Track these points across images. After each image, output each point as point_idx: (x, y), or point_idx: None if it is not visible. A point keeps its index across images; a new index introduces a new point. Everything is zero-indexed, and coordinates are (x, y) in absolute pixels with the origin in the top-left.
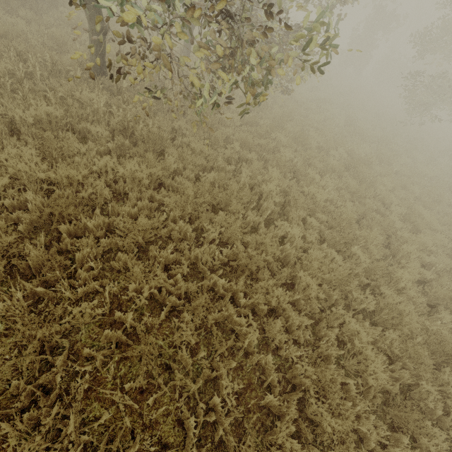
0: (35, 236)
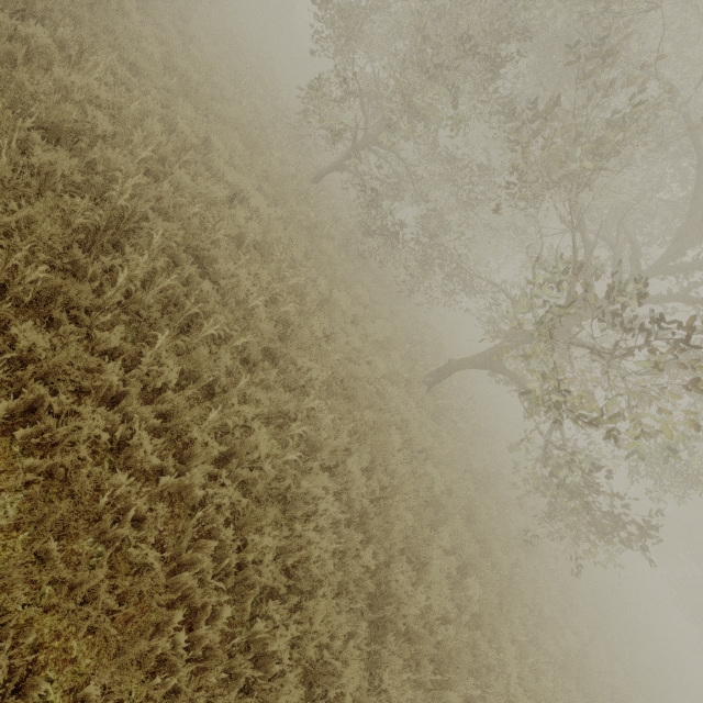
0: None
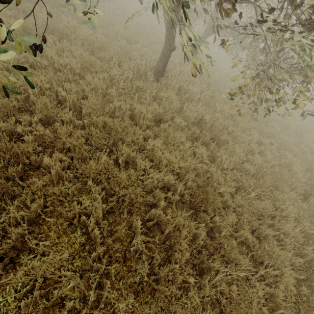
0: (177, 211)
